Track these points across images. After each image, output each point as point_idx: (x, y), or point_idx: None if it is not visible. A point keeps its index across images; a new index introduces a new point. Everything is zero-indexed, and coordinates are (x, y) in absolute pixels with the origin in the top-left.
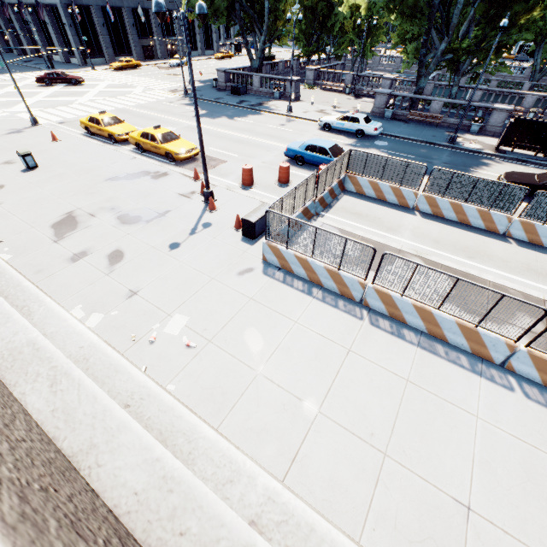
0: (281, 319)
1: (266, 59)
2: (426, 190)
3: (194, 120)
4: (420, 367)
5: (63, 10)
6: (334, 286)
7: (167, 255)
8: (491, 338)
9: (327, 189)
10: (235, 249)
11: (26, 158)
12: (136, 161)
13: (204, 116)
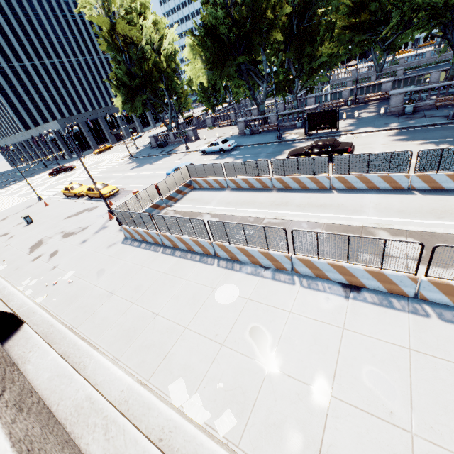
0: (118, 261)
1: (186, 119)
2: (228, 175)
3: (129, 171)
4: (173, 265)
5: (64, 131)
6: (151, 240)
7: (78, 247)
8: (203, 242)
9: (174, 191)
10: (113, 235)
11: (26, 218)
12: (84, 204)
13: (136, 167)
